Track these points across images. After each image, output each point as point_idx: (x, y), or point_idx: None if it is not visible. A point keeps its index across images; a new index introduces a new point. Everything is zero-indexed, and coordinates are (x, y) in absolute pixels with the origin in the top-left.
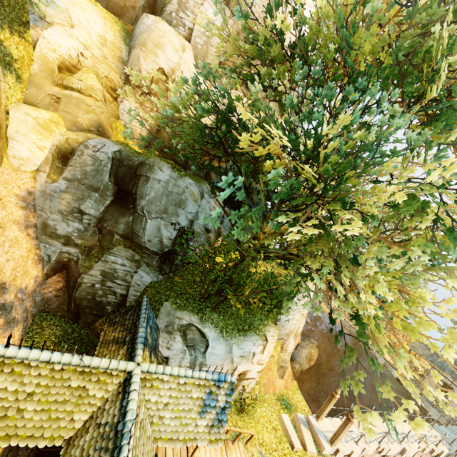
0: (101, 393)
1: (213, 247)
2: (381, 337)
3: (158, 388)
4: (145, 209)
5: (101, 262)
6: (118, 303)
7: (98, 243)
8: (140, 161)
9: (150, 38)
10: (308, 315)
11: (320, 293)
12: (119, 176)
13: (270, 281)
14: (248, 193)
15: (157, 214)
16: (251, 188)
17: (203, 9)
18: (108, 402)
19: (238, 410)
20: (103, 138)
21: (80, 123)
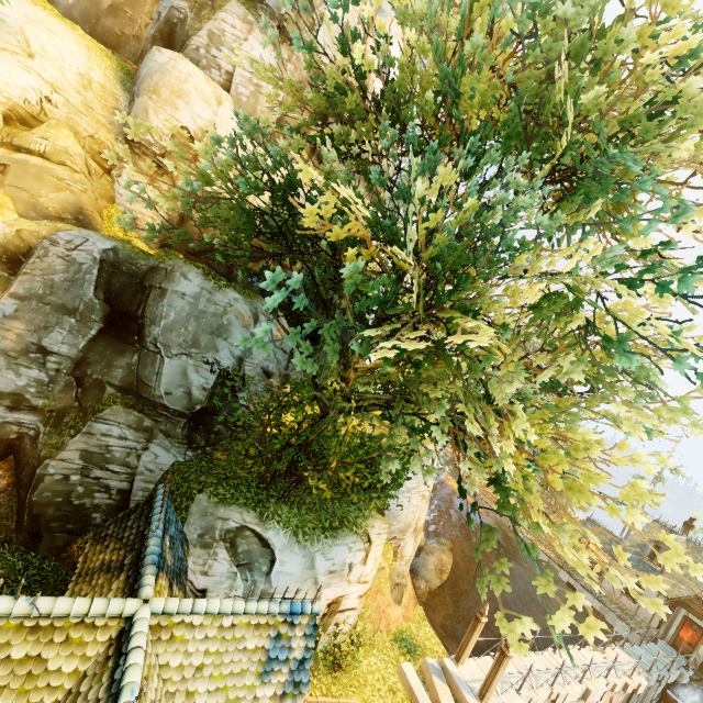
0: (73, 664)
1: (275, 396)
2: (533, 503)
3: (183, 641)
4: (159, 341)
5: (80, 435)
6: (113, 507)
7: (75, 403)
8: (150, 266)
9: (165, 82)
10: (433, 502)
11: (448, 466)
12: (114, 289)
13: (369, 446)
14: (327, 309)
15: (181, 349)
16: (333, 304)
17: (248, 46)
18: (87, 678)
19: (330, 667)
20: (86, 230)
21: (43, 207)
